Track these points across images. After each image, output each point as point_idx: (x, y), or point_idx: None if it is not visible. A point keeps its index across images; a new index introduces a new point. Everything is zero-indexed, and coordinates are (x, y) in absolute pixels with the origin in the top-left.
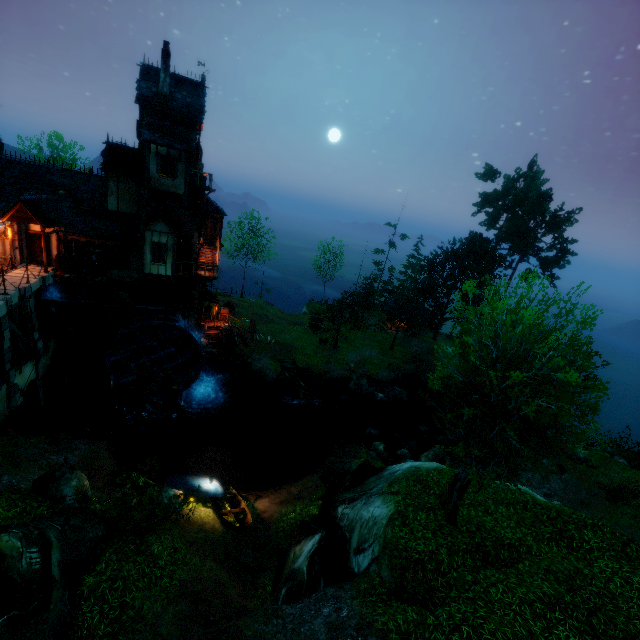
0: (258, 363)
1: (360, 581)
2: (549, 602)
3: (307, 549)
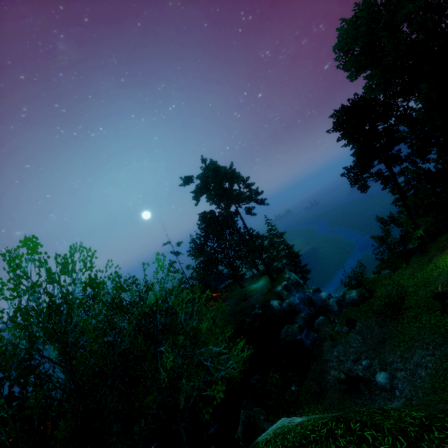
0: None
1: None
2: None
3: None
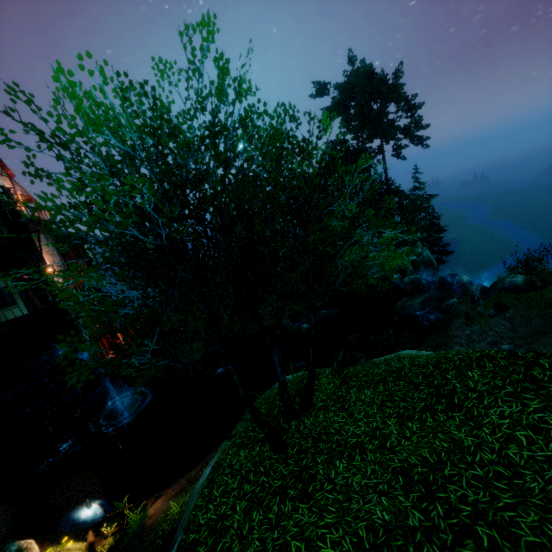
0: None
1: None
2: (371, 547)
3: None
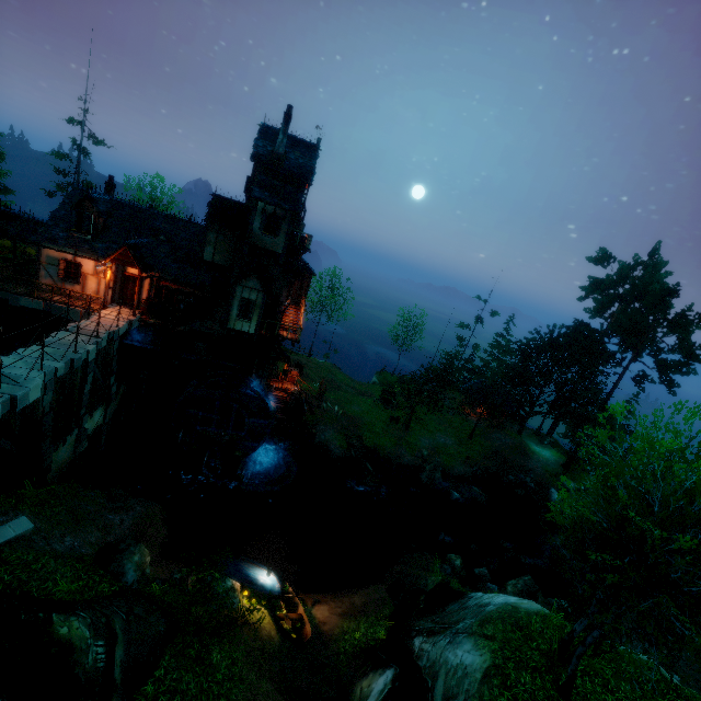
0: (323, 435)
1: None
2: None
3: (377, 688)
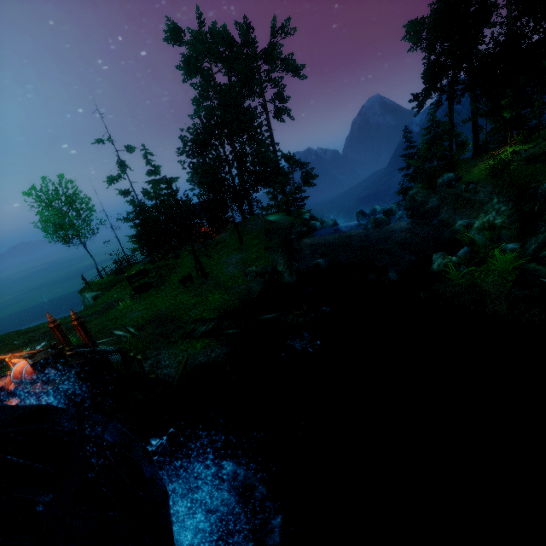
0: (164, 369)
1: None
2: None
3: None
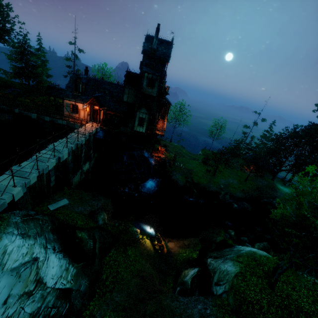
0: (175, 176)
1: (216, 299)
2: None
3: (191, 273)
